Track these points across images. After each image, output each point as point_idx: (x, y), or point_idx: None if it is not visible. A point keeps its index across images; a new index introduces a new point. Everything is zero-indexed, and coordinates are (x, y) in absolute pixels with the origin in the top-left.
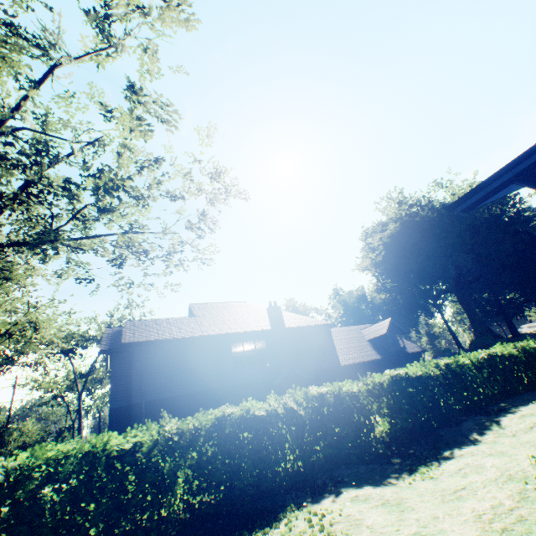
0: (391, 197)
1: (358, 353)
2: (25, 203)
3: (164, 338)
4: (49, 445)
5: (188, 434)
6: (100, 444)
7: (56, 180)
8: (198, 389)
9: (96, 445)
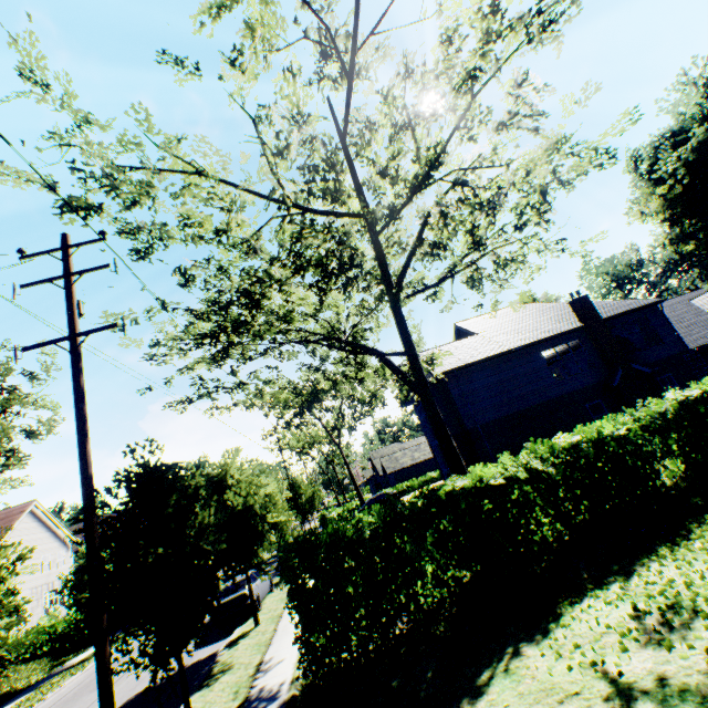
0: (687, 79)
1: (705, 331)
2: (442, 246)
3: (471, 362)
4: (564, 437)
5: (657, 419)
6: (591, 435)
7: (436, 215)
8: (525, 406)
9: (592, 435)
